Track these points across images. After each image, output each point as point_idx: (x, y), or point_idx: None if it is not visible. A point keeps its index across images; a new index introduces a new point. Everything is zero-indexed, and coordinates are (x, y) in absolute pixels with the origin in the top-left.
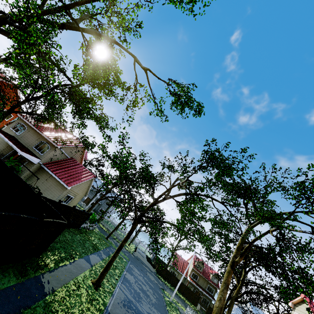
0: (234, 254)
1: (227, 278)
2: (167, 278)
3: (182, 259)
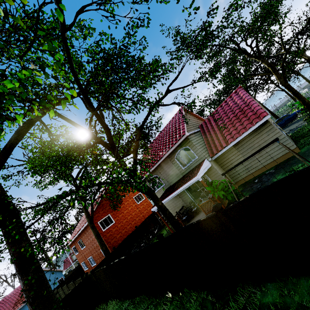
0: None
1: None
2: None
3: None
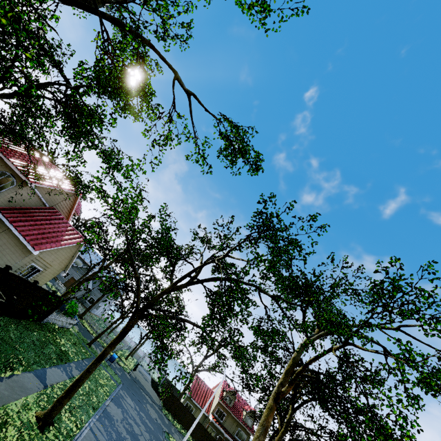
0: (280, 381)
1: (267, 418)
2: (177, 416)
3: (205, 386)
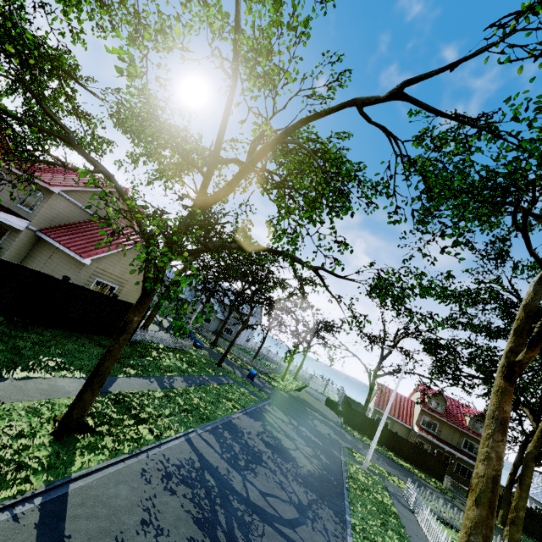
0: (508, 347)
1: (500, 406)
2: (366, 432)
3: (396, 395)
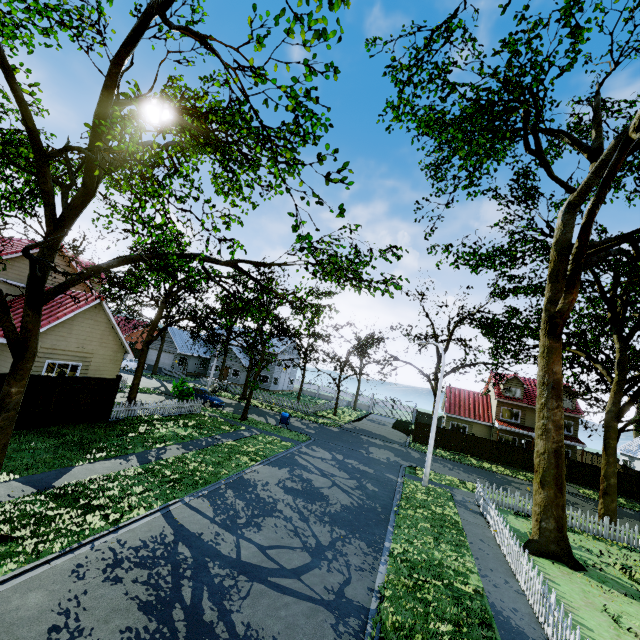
0: (546, 298)
1: (549, 369)
2: (440, 444)
3: (468, 394)
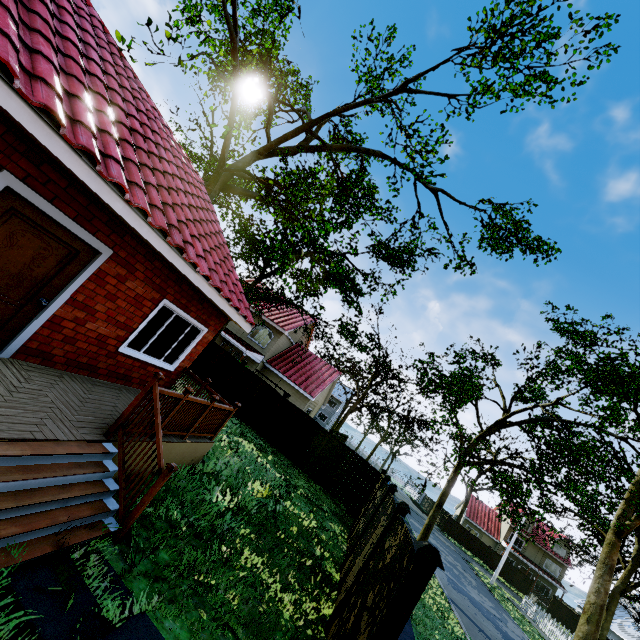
0: (620, 511)
1: (610, 556)
2: (462, 542)
3: (485, 507)
